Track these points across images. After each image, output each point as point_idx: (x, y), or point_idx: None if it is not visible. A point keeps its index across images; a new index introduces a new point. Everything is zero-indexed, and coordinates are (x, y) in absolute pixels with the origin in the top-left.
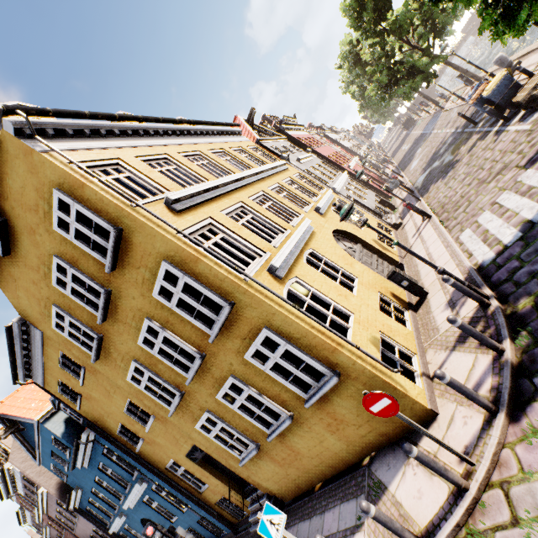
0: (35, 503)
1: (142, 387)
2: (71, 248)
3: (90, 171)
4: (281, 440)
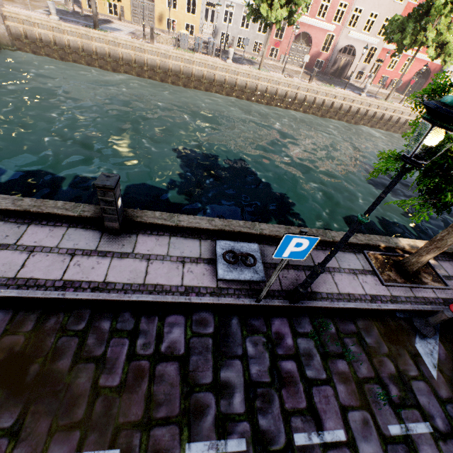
0: None
1: None
2: None
3: None
4: None
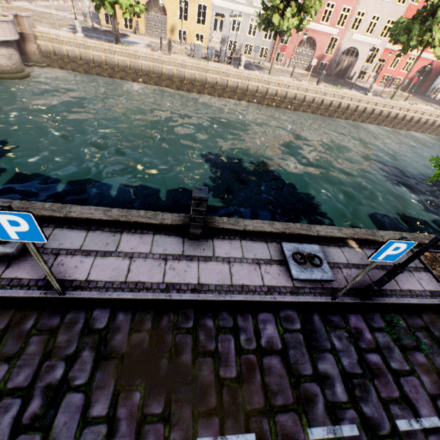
0: None
1: None
2: None
3: None
4: None
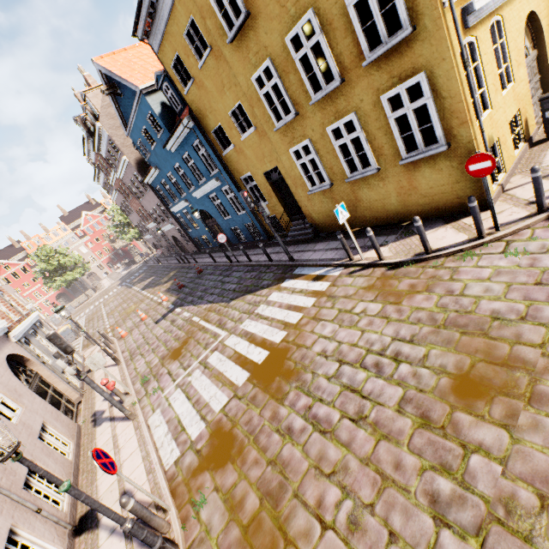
0: (114, 168)
1: (262, 93)
2: None
3: None
4: (353, 187)
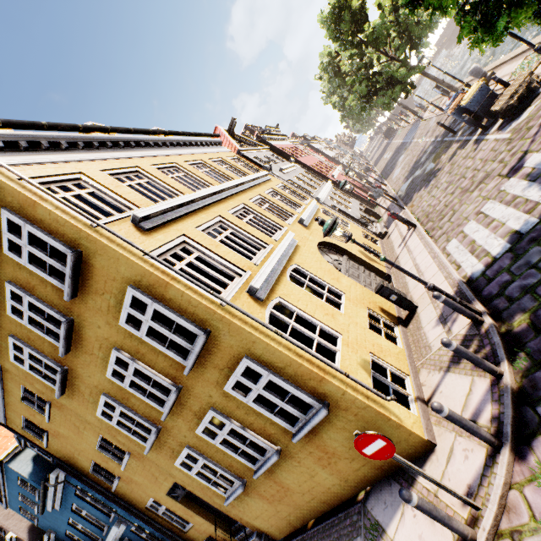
0: None
1: (114, 423)
2: (26, 273)
3: (43, 188)
4: (268, 475)
